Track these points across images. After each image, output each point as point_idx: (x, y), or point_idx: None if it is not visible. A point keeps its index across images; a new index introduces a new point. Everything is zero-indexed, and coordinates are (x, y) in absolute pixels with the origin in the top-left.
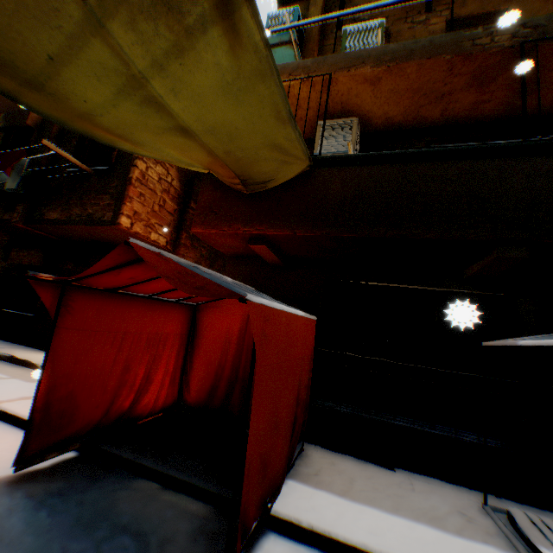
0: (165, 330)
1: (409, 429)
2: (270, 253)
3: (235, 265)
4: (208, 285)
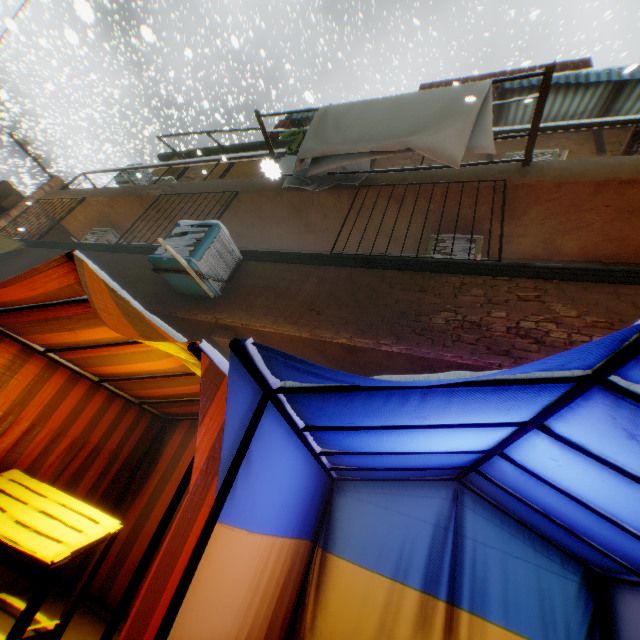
0: None
1: None
2: None
3: None
4: None
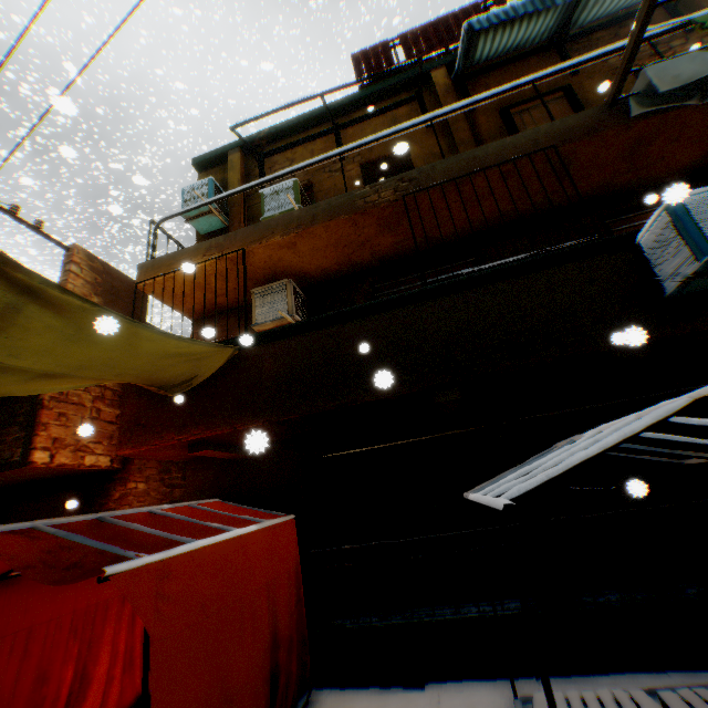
0: (104, 595)
1: (431, 623)
2: (222, 453)
3: (196, 471)
4: (88, 556)
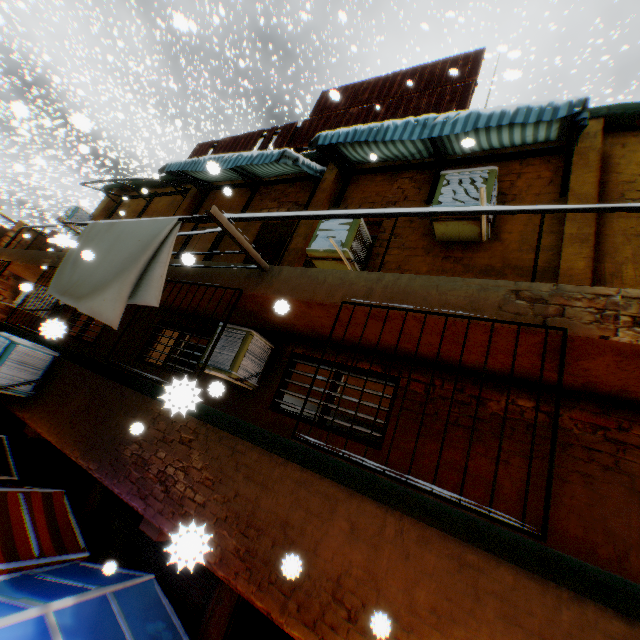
0: None
1: None
2: None
3: None
4: None
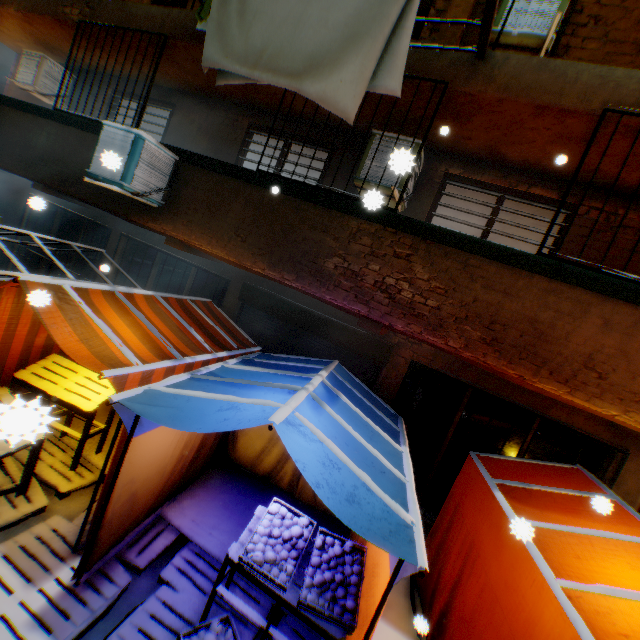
0: None
1: None
2: None
3: None
4: None
